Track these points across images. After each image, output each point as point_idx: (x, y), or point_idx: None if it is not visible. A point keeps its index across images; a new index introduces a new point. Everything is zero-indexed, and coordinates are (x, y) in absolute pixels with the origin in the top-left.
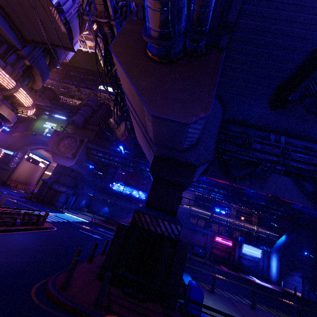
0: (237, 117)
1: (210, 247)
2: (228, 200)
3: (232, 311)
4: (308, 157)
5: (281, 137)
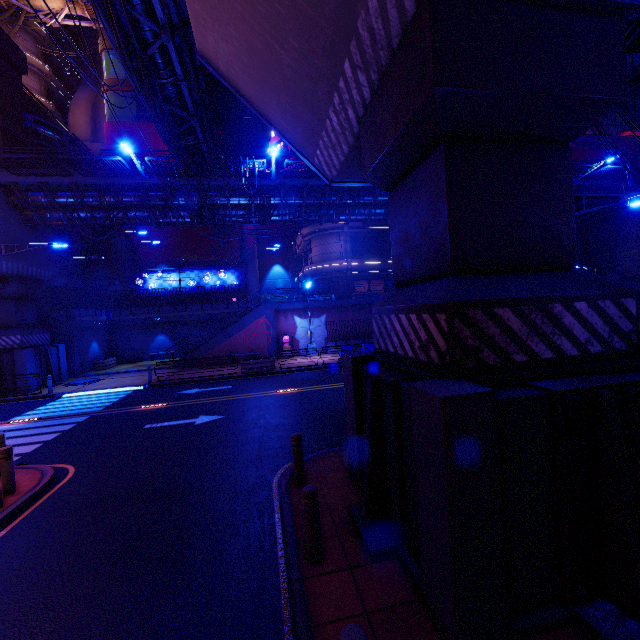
0: None
1: None
2: None
3: None
4: None
5: None
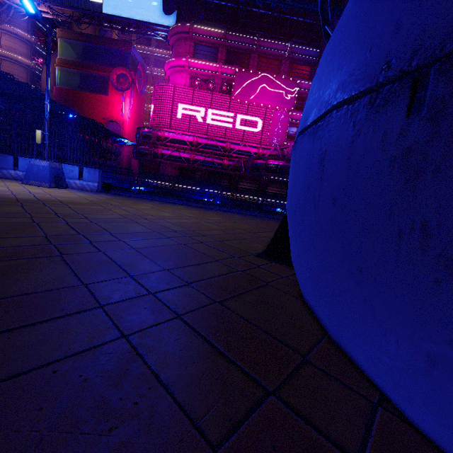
0: None
1: None
2: None
3: None
4: None
5: None
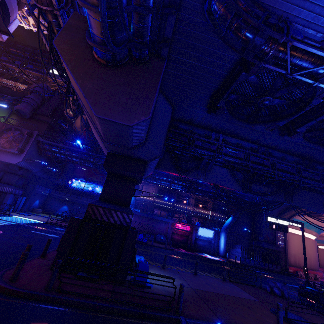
0: (185, 117)
1: (171, 234)
2: (186, 190)
3: (176, 278)
4: (236, 152)
5: (219, 136)
